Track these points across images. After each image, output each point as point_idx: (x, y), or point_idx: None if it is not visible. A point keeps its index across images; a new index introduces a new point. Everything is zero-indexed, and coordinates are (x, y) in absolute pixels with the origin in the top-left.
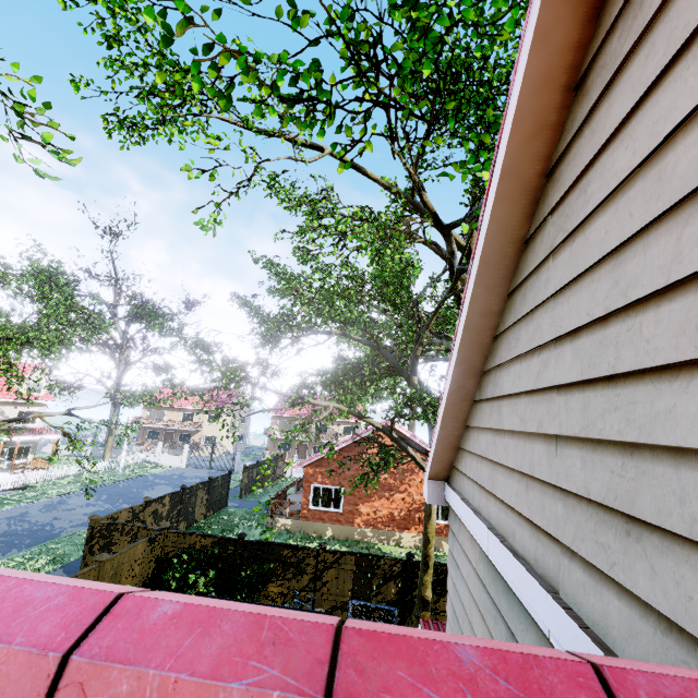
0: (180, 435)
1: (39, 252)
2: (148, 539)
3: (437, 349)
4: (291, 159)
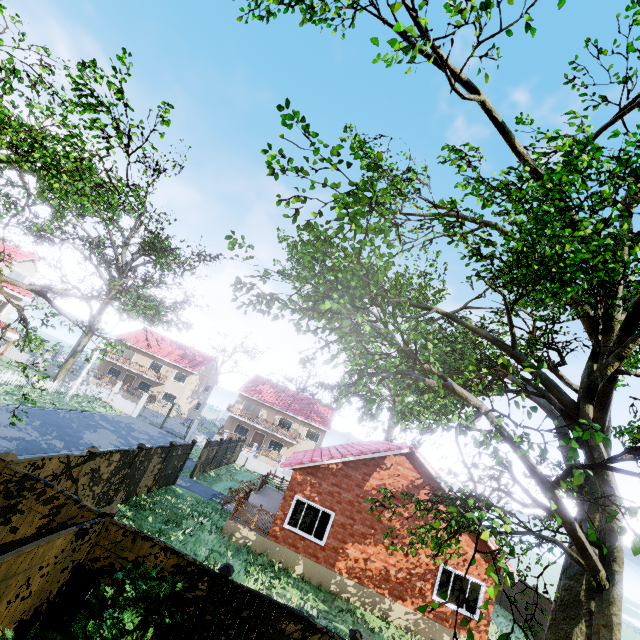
0: (141, 382)
1: (97, 73)
2: (77, 529)
3: (638, 375)
4: (450, 81)
